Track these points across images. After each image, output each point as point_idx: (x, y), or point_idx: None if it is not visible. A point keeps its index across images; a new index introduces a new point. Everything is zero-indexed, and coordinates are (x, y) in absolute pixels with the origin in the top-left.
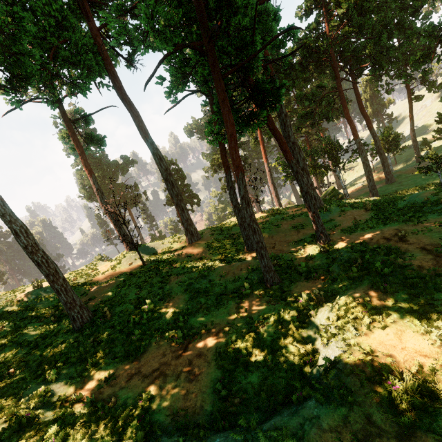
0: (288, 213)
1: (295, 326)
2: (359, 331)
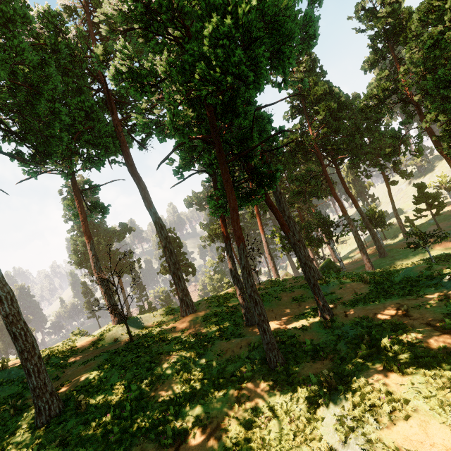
0: (287, 284)
1: (307, 418)
2: (379, 422)
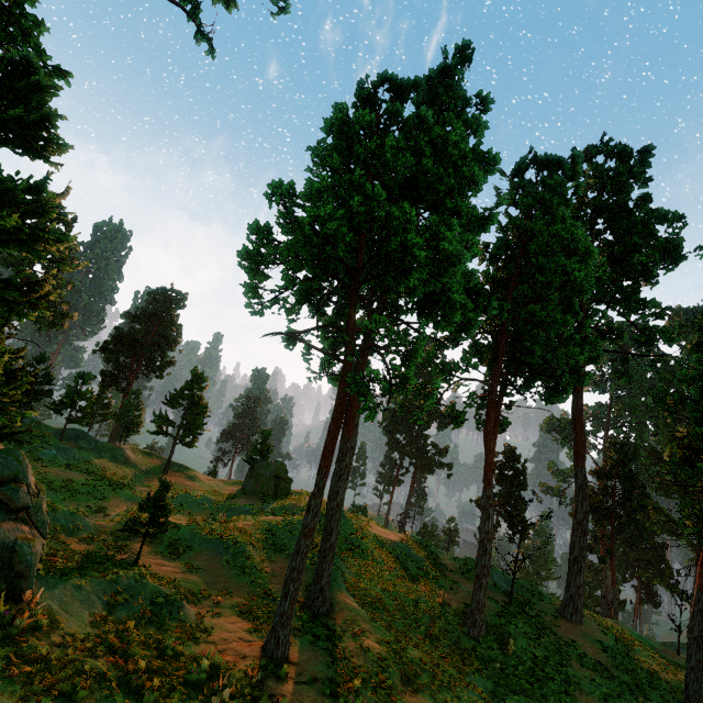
0: None
1: None
2: None
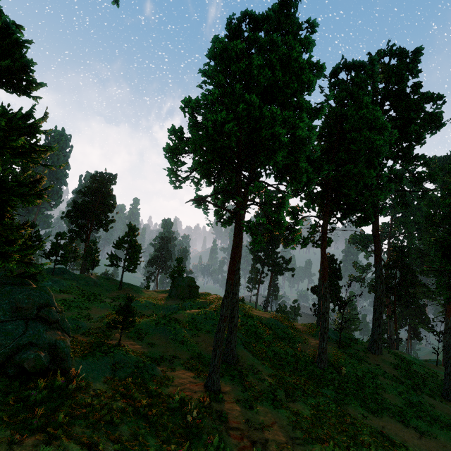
0: None
1: None
2: None
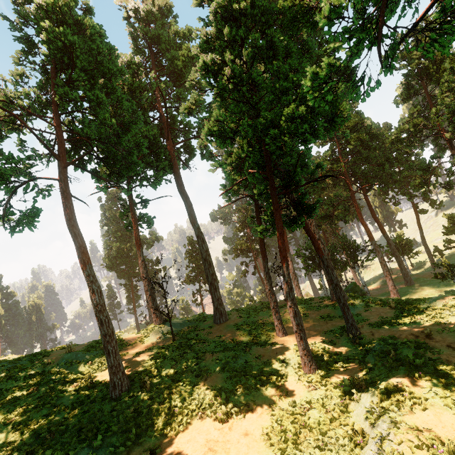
0: (313, 303)
1: (340, 410)
2: (402, 411)
